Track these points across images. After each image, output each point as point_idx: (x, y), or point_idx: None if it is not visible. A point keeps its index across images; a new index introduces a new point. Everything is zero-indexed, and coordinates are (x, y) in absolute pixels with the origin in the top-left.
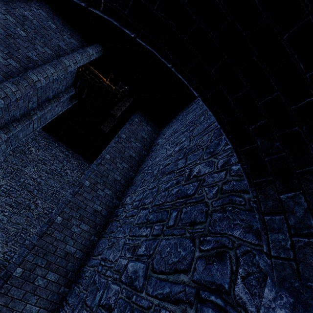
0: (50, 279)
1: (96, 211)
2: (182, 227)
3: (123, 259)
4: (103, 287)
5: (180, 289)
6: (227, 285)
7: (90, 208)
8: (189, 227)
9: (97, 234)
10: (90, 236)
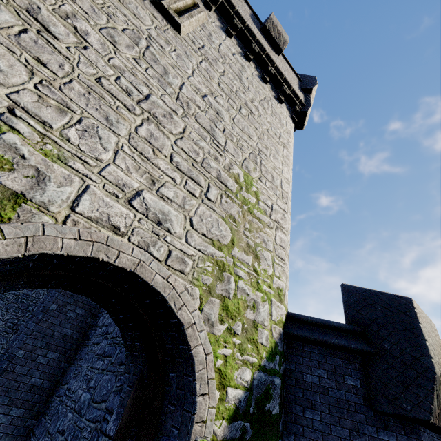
0: (15, 415)
1: (66, 336)
2: (116, 365)
3: (80, 390)
4: (63, 416)
5: (100, 413)
6: (115, 409)
7: (59, 333)
8: (119, 366)
9: (67, 360)
10: (60, 364)
